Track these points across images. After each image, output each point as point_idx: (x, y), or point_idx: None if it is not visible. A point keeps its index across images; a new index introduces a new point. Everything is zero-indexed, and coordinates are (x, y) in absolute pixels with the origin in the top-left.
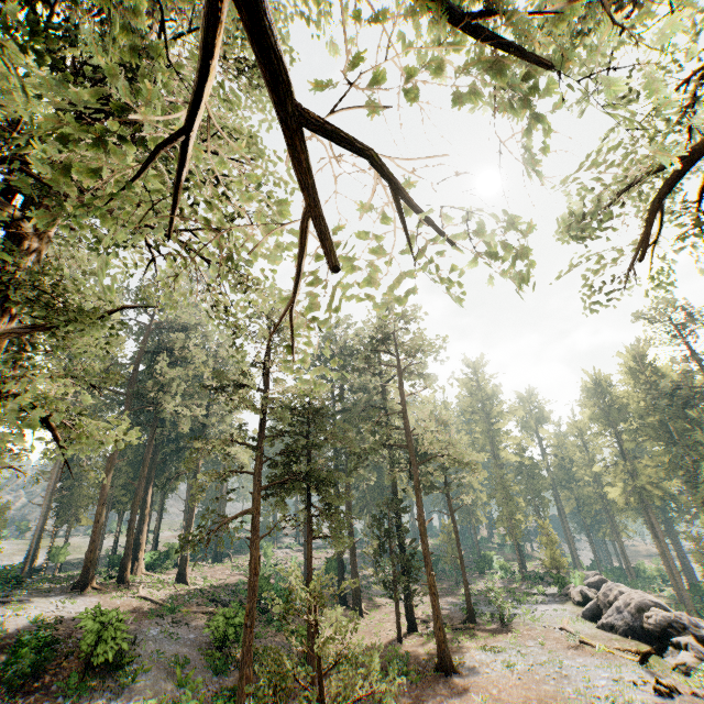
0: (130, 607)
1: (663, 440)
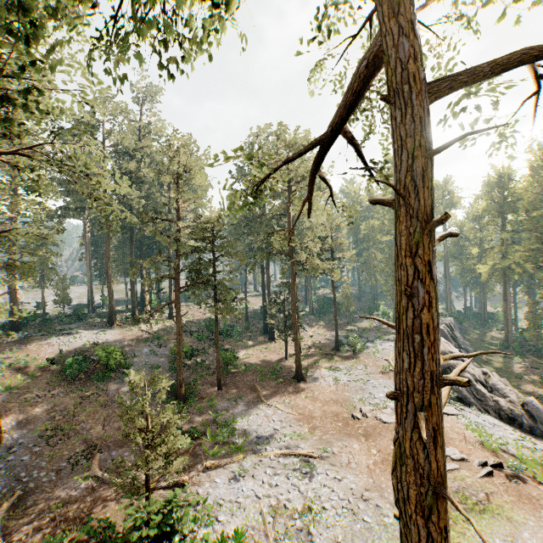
0: (135, 336)
1: (538, 232)
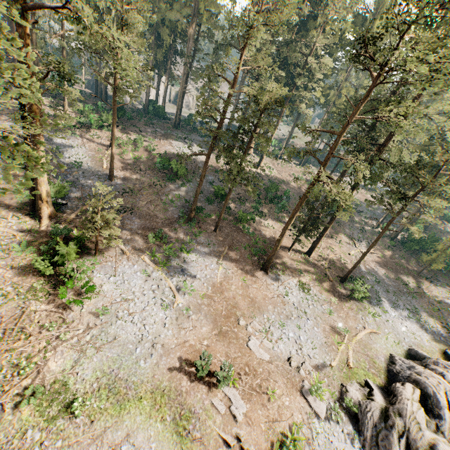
0: (216, 165)
1: None
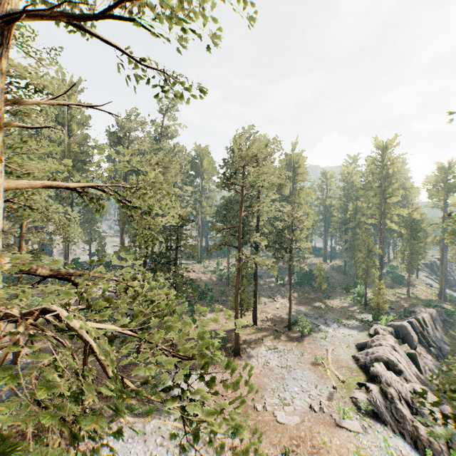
0: None
1: None
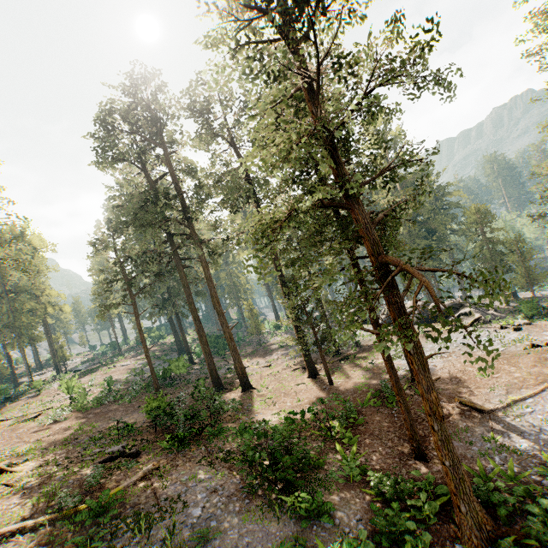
0: None
1: None
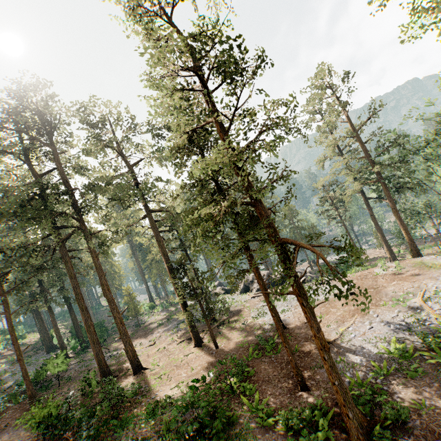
0: None
1: None
